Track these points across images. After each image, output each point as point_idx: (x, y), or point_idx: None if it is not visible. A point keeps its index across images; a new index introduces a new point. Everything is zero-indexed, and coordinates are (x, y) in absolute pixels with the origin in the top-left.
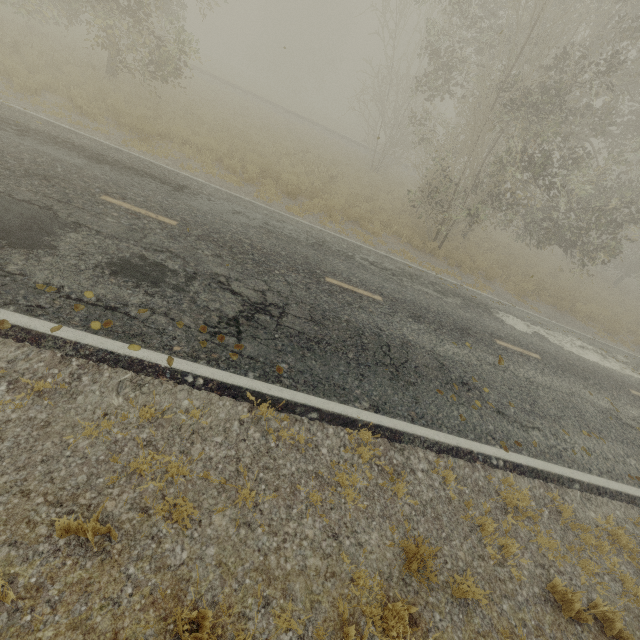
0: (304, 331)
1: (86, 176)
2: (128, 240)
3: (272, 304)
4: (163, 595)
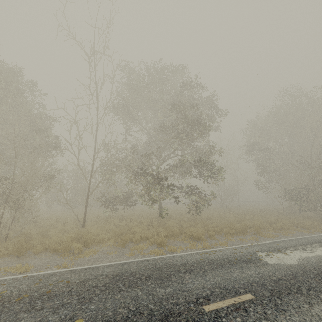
0: None
1: None
2: None
3: None
4: None
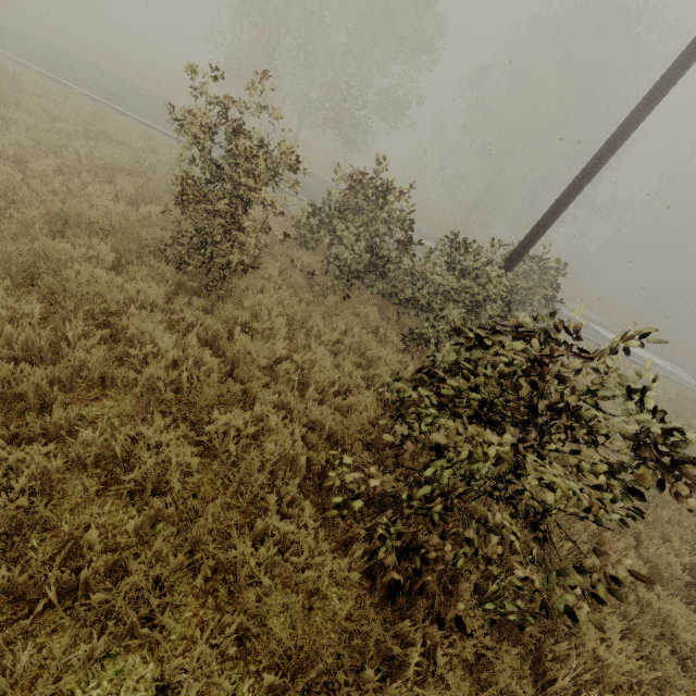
0: (6, 41)
1: None
2: None
3: None
4: None
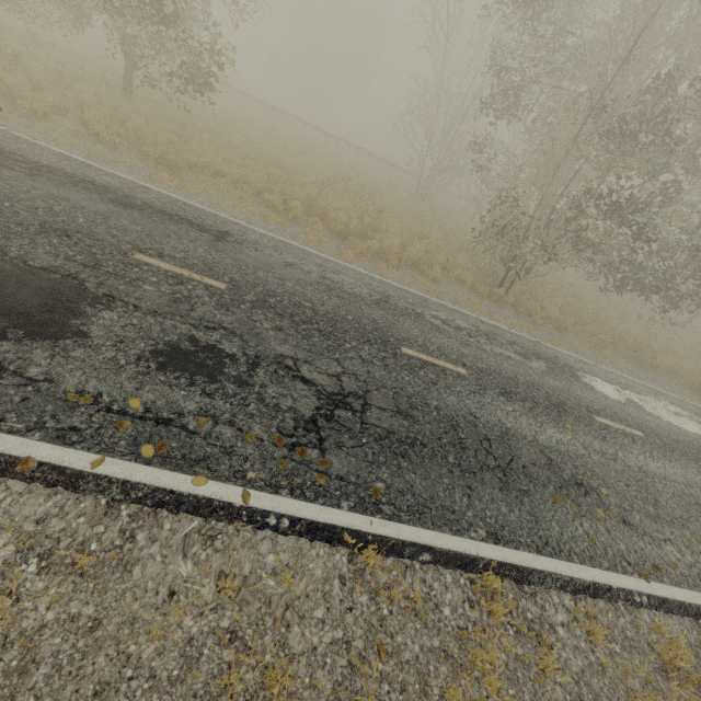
0: (393, 429)
1: (113, 227)
2: (173, 315)
3: (351, 393)
4: None
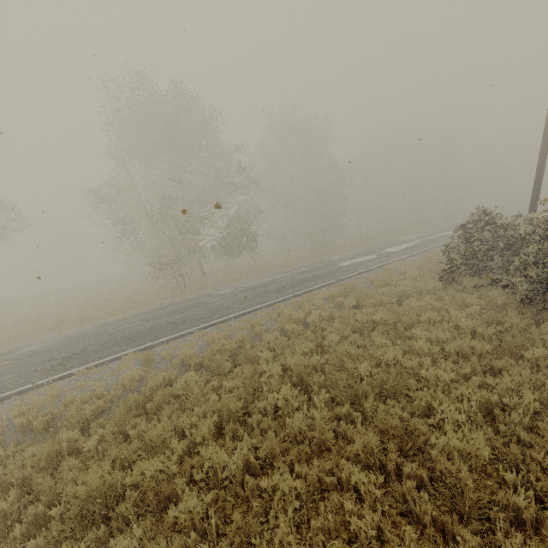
0: (97, 349)
1: None
2: None
3: (78, 351)
4: (56, 406)
